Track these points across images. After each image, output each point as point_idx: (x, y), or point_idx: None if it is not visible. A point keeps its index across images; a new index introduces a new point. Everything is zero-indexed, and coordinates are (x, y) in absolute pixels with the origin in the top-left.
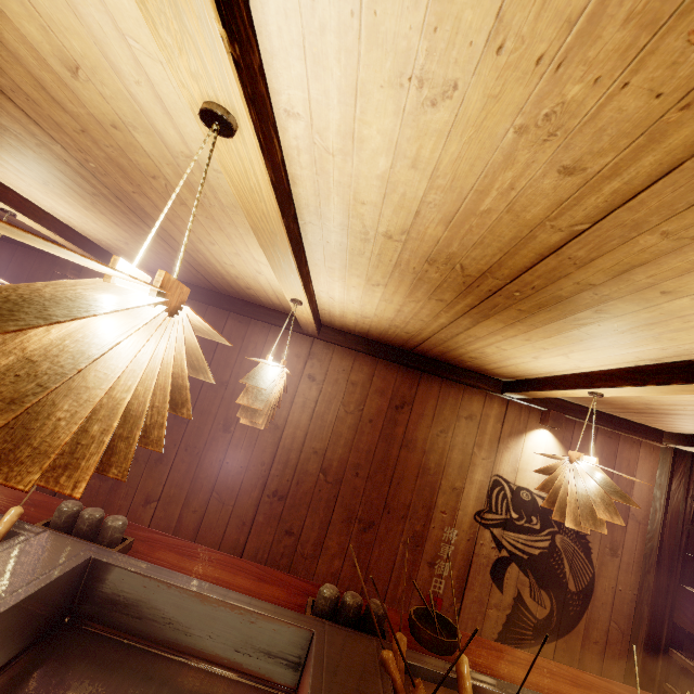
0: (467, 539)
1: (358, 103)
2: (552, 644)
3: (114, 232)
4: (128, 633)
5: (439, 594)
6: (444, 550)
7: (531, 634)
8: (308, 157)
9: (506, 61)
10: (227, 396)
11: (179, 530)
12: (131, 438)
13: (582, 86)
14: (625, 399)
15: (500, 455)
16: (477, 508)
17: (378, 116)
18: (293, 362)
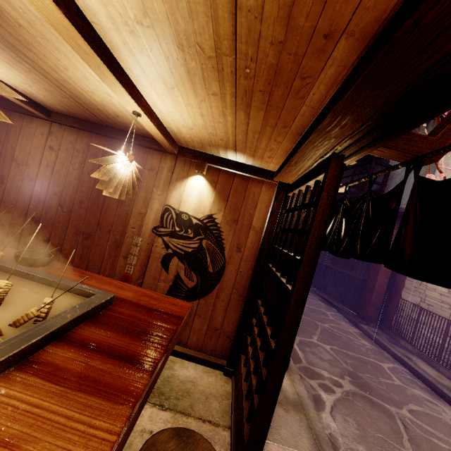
0: (148, 243)
1: None
2: (196, 301)
3: None
4: None
5: (130, 274)
6: (133, 249)
7: (184, 296)
8: None
9: None
10: (1, 161)
11: None
12: None
13: None
14: (203, 134)
15: (170, 193)
16: (154, 225)
17: None
18: (39, 138)
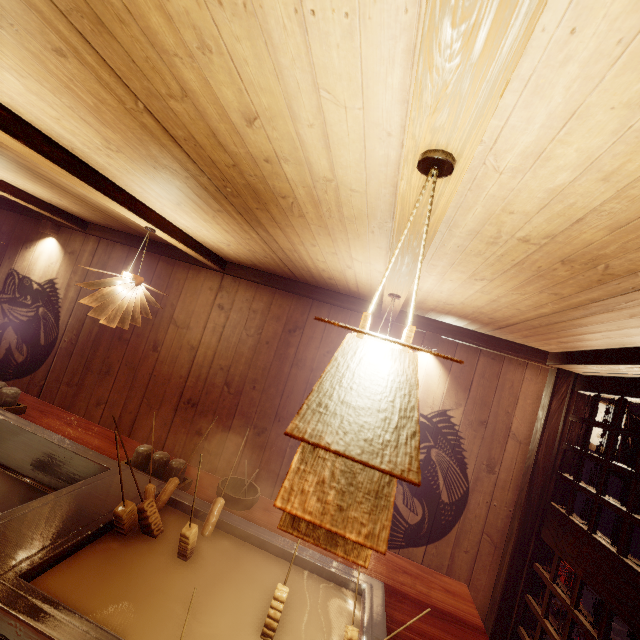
0: None
1: None
2: (422, 548)
3: (43, 190)
4: None
5: None
6: None
7: (402, 537)
8: None
9: None
10: (156, 323)
11: (119, 427)
12: None
13: None
14: (464, 310)
15: None
16: None
17: None
18: (207, 294)
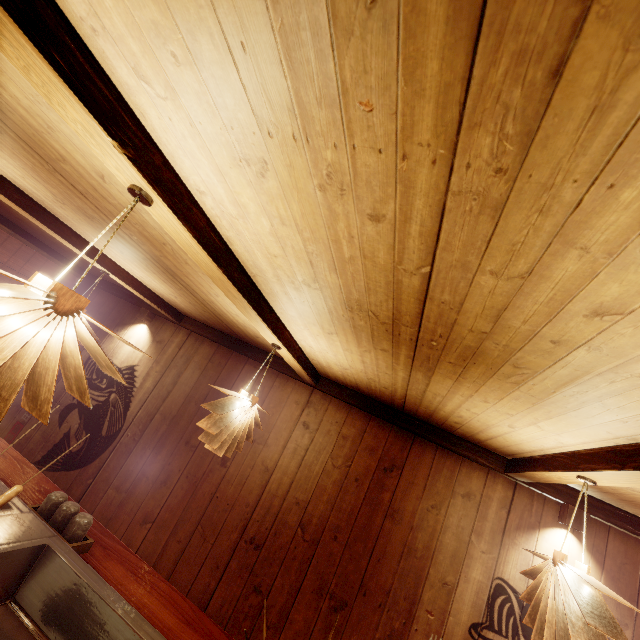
0: None
1: (227, 180)
2: None
3: (166, 288)
4: (45, 633)
5: None
6: None
7: None
8: (226, 222)
9: (279, 141)
10: None
11: (162, 558)
12: (9, 400)
13: (331, 151)
14: None
15: (505, 552)
16: (473, 618)
17: (242, 188)
18: (292, 408)
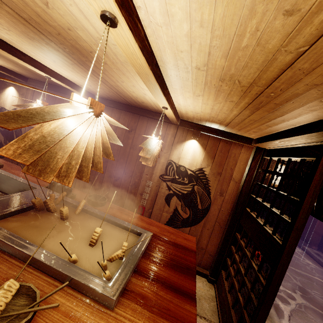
0: (156, 185)
1: None
2: (189, 228)
3: None
4: None
5: (144, 205)
6: (146, 189)
7: (180, 223)
8: None
9: None
10: None
11: None
12: None
13: None
14: (205, 116)
15: (172, 151)
16: (161, 173)
17: None
18: None
